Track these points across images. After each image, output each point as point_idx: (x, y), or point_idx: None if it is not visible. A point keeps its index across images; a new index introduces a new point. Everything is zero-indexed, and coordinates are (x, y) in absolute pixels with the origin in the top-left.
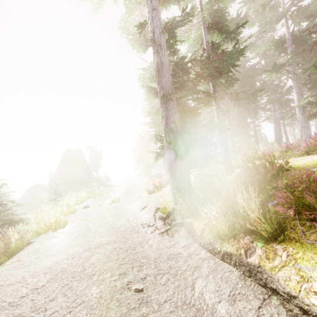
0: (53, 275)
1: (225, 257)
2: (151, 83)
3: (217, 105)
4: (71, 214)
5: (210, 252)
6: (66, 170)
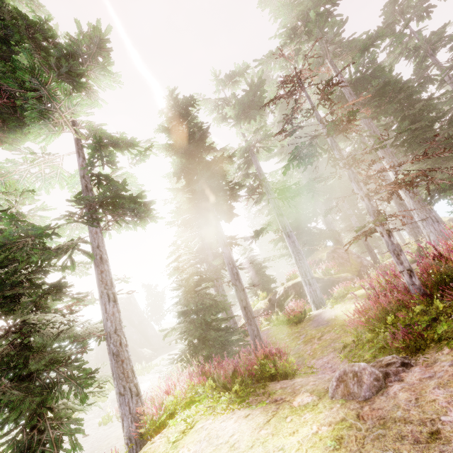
0: None
1: None
2: None
3: (99, 291)
4: None
5: None
6: None
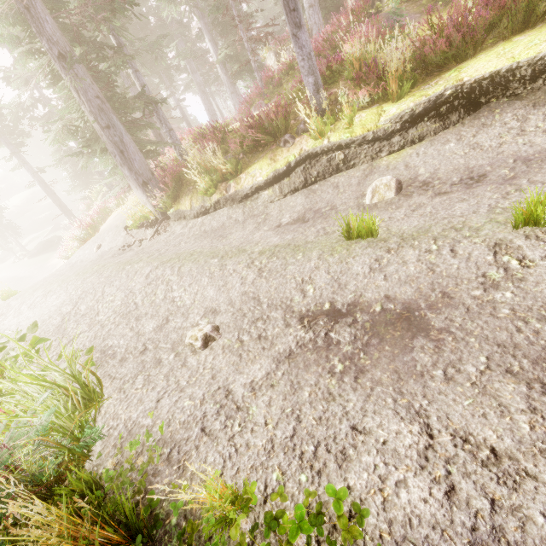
0: (75, 301)
1: (216, 207)
2: None
3: (133, 67)
4: None
5: (205, 213)
6: None
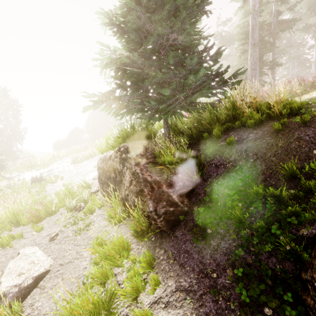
0: None
1: None
2: (236, 36)
3: (273, 52)
4: None
5: None
6: (101, 116)
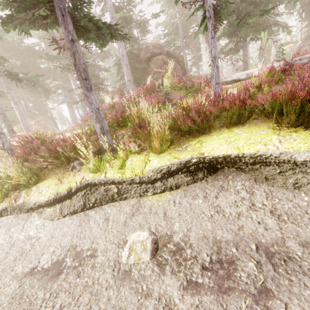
0: None
1: (3, 213)
2: None
3: None
4: None
5: None
6: None
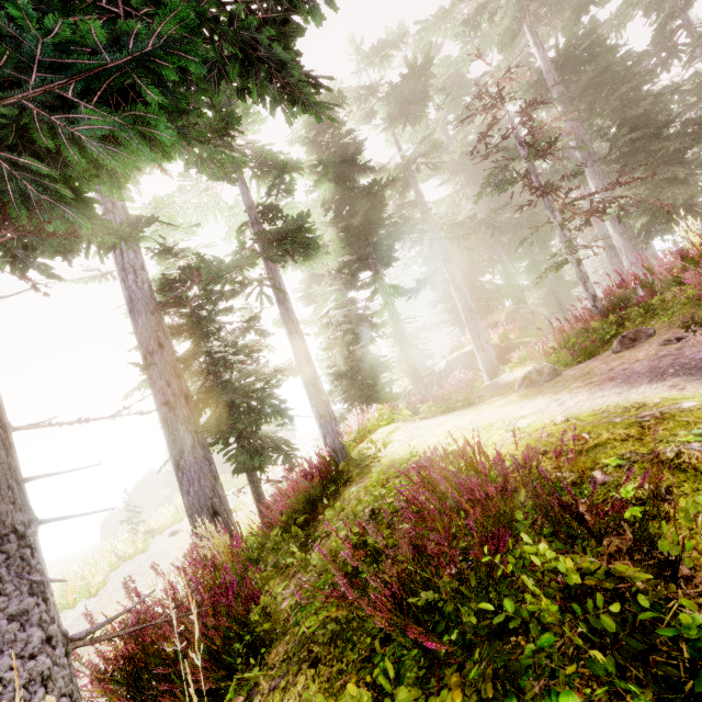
0: None
1: None
2: None
3: (287, 328)
4: (139, 555)
5: None
6: None
